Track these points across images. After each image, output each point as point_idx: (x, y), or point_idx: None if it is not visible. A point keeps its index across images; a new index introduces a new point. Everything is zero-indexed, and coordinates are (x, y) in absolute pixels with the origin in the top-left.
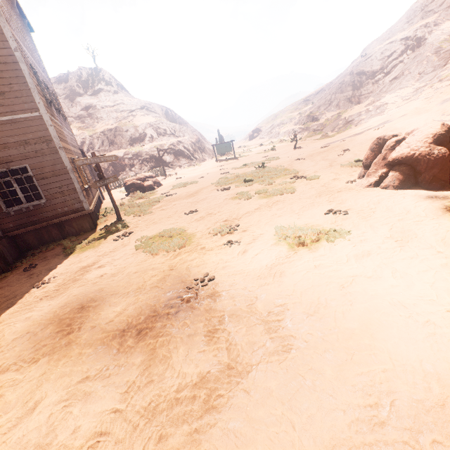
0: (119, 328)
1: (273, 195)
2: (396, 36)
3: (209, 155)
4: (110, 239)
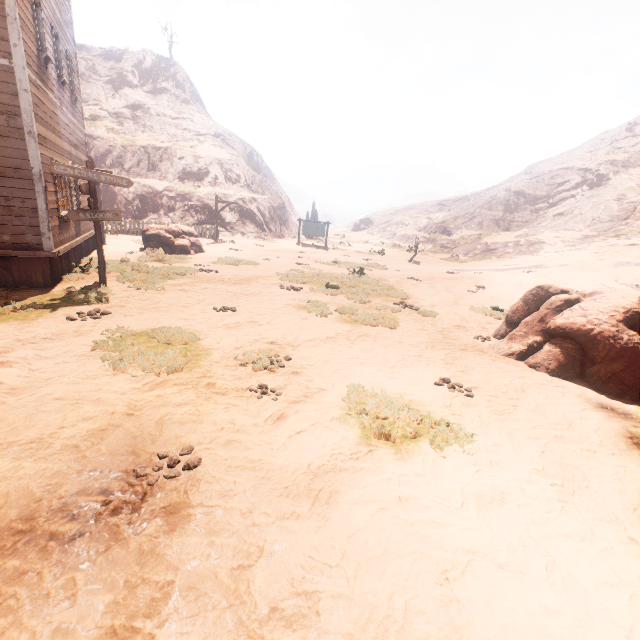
0: None
1: (362, 322)
2: (573, 163)
3: (291, 231)
4: (63, 314)
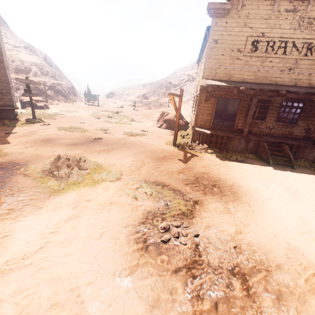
0: (72, 144)
1: (122, 124)
2: (186, 72)
3: (79, 99)
4: (37, 125)
